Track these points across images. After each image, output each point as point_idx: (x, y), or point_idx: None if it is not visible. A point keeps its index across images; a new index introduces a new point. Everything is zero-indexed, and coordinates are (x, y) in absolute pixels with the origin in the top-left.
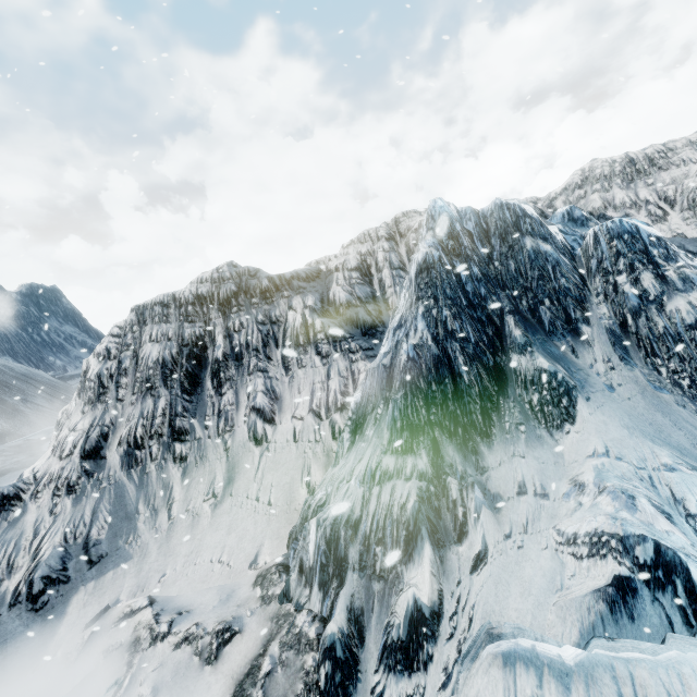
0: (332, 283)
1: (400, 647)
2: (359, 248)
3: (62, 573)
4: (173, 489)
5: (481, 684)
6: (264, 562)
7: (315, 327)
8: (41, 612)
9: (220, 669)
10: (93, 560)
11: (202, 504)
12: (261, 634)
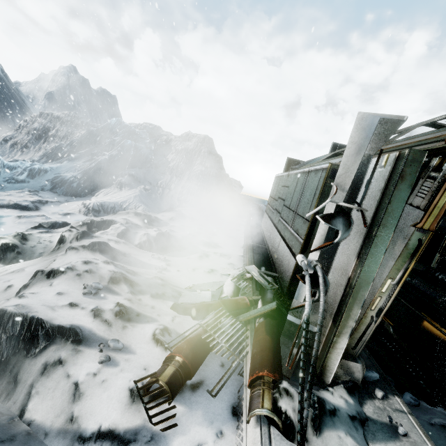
0: None
1: None
2: None
3: None
4: (16, 156)
5: None
6: None
7: None
8: None
9: None
10: None
11: None
12: None
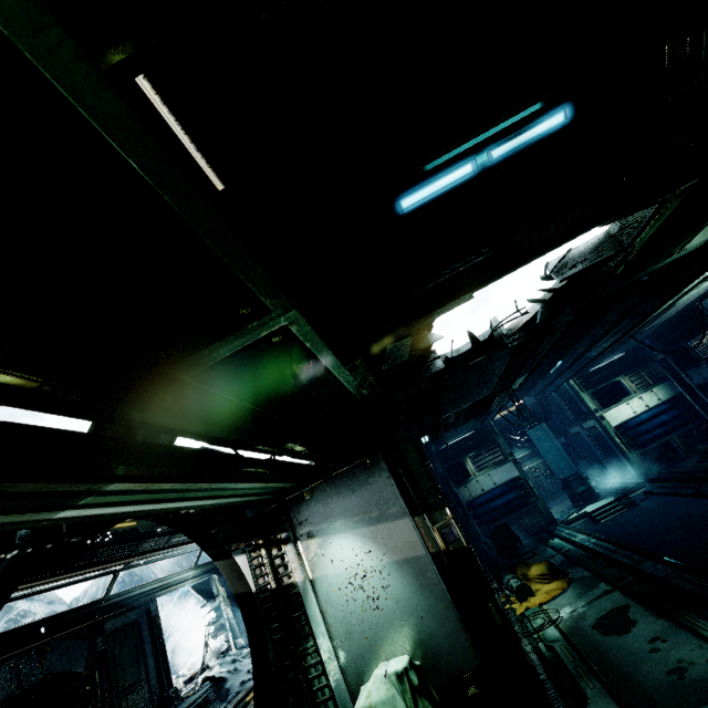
0: None
1: None
2: None
3: None
4: None
5: None
6: None
7: None
8: None
9: None
10: None
11: None
12: None
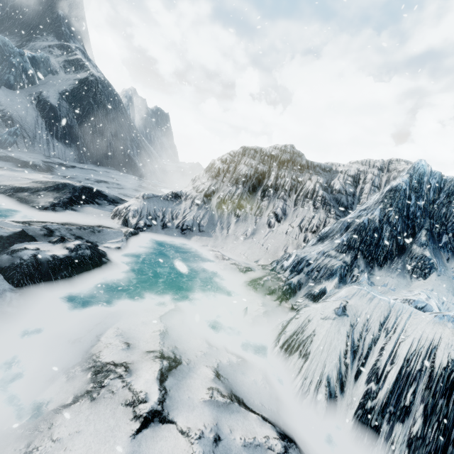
0: (335, 178)
1: (313, 295)
2: (359, 167)
3: (191, 228)
4: (231, 225)
5: (350, 288)
6: (260, 263)
7: (318, 193)
8: (183, 235)
9: (246, 275)
10: (200, 230)
11: (240, 235)
12: (262, 274)
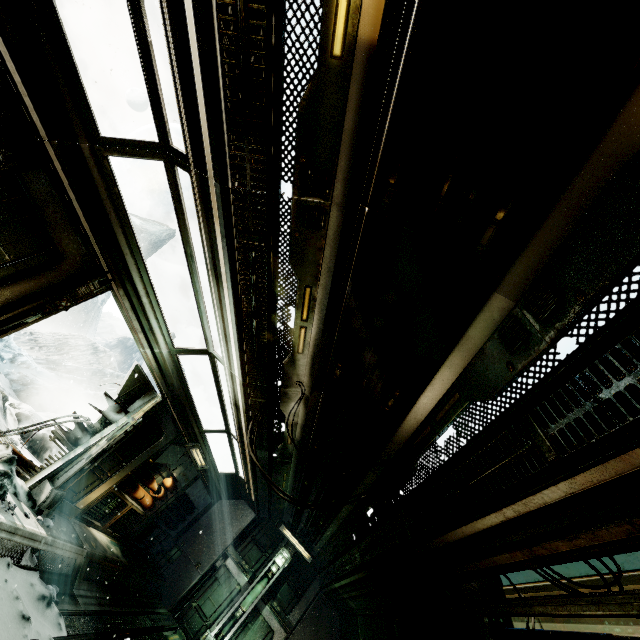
0: None
1: None
2: None
3: None
4: (22, 347)
5: None
6: None
7: None
8: None
9: None
10: None
11: None
12: None
